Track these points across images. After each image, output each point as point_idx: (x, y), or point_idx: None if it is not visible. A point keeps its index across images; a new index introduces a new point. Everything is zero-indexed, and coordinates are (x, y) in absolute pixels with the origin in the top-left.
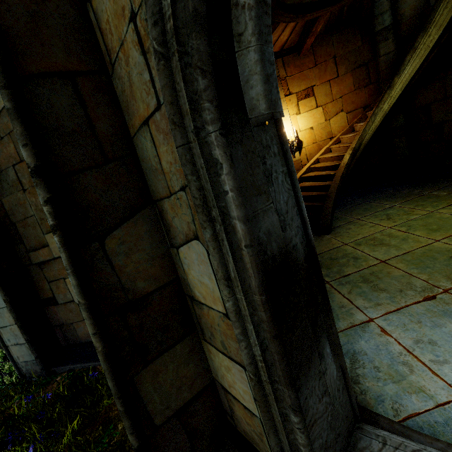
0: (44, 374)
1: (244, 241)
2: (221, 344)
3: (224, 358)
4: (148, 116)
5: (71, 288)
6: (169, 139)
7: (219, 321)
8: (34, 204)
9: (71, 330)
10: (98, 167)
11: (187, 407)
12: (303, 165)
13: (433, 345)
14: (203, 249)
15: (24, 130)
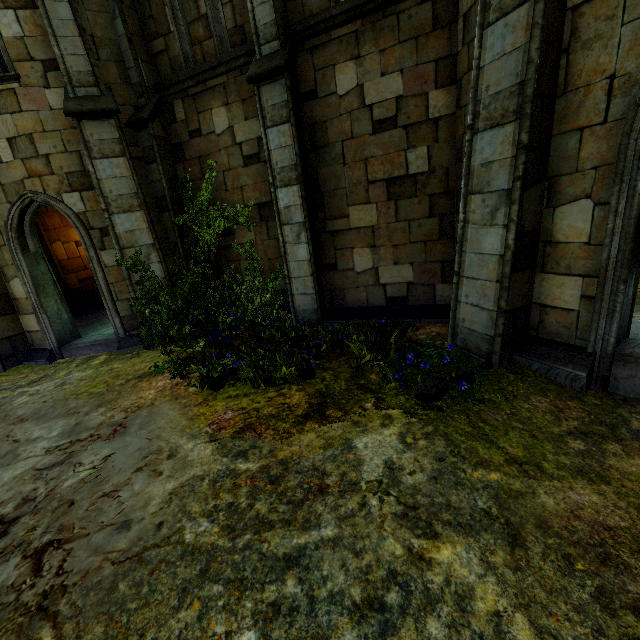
0: (320, 322)
1: (639, 192)
2: (565, 267)
3: (561, 278)
4: (587, 126)
5: (356, 257)
6: (600, 141)
7: (575, 250)
8: (350, 178)
9: (341, 295)
10: (535, 150)
11: (517, 310)
12: None
13: None
14: (590, 203)
15: (529, 125)
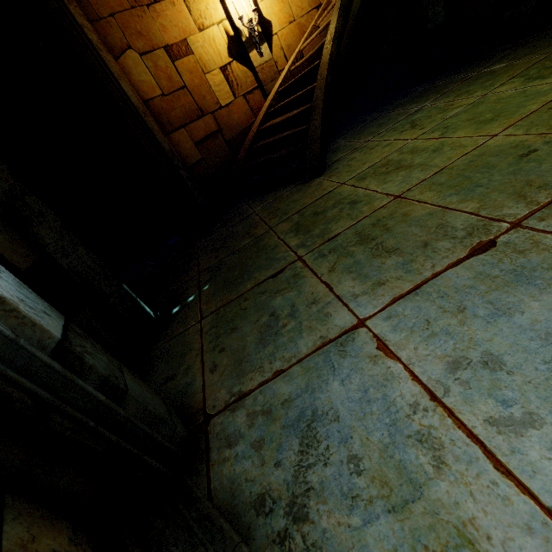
0: None
1: None
2: None
3: None
4: None
5: None
6: None
7: None
8: None
9: None
10: None
11: None
12: (280, 71)
13: (496, 368)
14: None
15: None
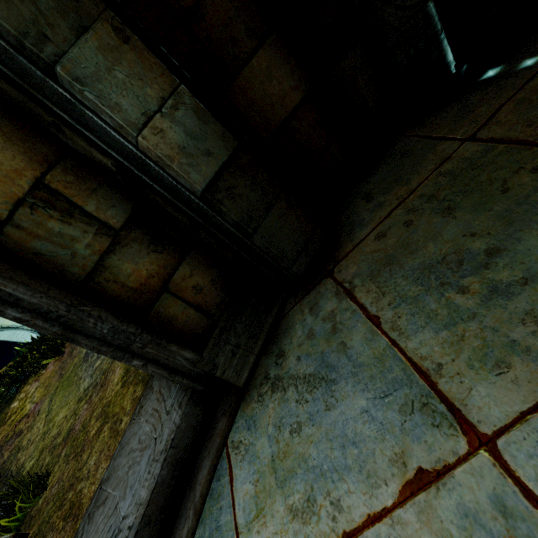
0: None
1: None
2: None
3: None
4: None
5: None
6: None
7: None
8: None
9: None
10: None
11: None
12: None
13: None
14: None
15: None
